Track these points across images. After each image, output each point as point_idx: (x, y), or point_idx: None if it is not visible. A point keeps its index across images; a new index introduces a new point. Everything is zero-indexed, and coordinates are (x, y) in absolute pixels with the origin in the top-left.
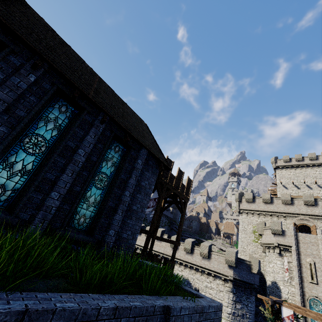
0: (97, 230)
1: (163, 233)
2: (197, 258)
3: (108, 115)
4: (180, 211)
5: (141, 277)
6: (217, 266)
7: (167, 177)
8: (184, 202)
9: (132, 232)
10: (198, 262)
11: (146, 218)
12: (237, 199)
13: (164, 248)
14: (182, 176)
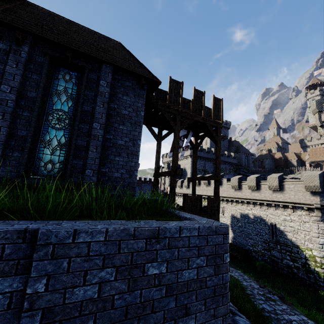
0: (68, 172)
1: (222, 177)
2: (266, 193)
3: (25, 32)
4: (214, 142)
5: (86, 206)
6: (295, 197)
7: (178, 104)
8: (216, 129)
9: (127, 170)
10: (268, 197)
11: (206, 170)
12: (315, 111)
13: (226, 191)
14: (203, 97)
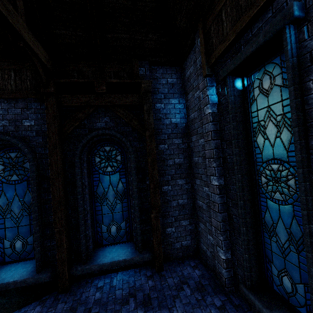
0: None
1: None
2: None
3: None
4: None
5: None
6: None
7: None
8: None
9: None
10: None
11: None
12: None
13: None
14: None
